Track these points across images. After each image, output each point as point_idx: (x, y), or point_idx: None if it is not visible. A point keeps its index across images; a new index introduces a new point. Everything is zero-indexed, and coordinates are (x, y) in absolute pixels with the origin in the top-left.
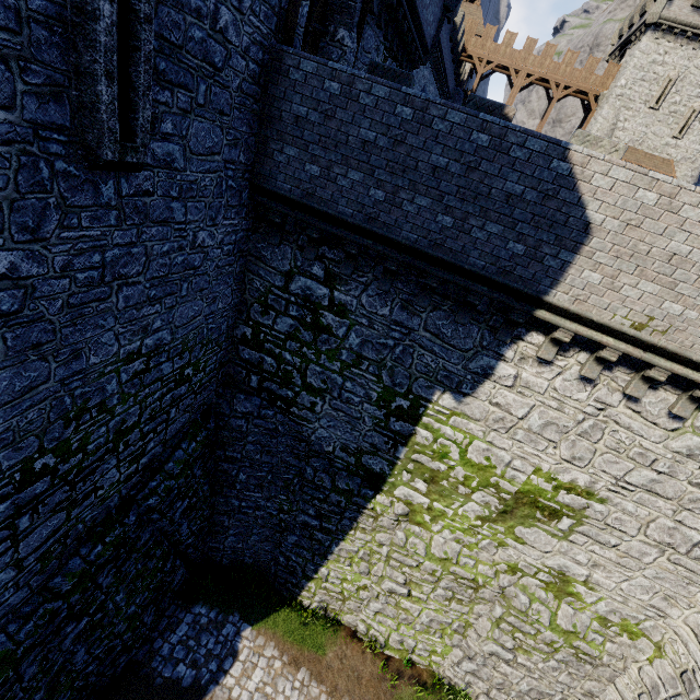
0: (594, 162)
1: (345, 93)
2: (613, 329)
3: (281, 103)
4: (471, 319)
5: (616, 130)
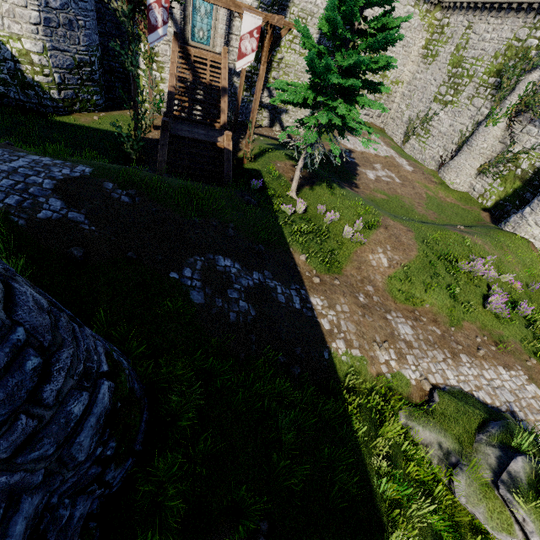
0: None
1: None
2: None
3: None
4: None
5: None
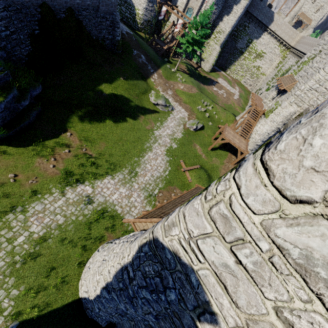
0: (275, 14)
1: (259, 3)
2: (272, 31)
3: (253, 3)
4: (261, 30)
5: (302, 7)
